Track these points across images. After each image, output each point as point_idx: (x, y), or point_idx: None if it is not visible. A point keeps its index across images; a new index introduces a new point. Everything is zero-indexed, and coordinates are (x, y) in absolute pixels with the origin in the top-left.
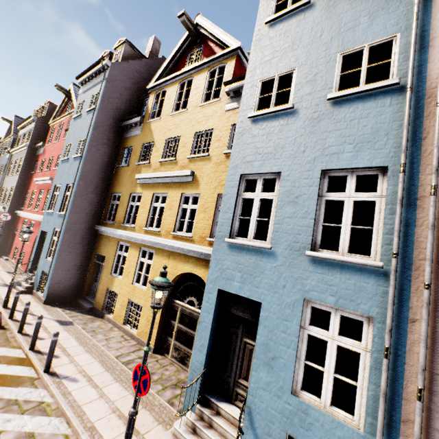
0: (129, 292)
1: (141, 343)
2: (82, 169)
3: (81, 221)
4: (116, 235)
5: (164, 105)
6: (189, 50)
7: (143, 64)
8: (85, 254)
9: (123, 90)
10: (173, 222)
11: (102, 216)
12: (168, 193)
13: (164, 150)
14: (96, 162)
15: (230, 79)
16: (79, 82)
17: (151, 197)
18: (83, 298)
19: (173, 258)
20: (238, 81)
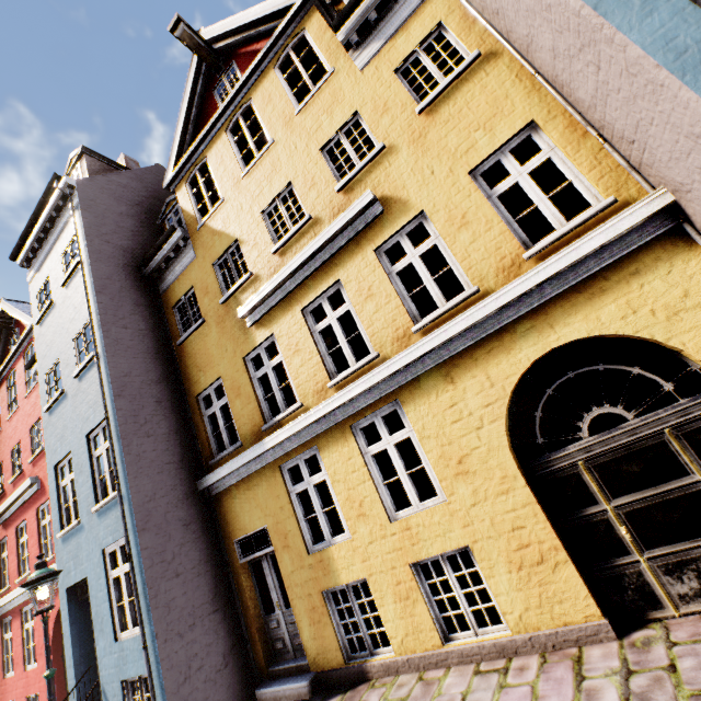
0: (397, 548)
1: (553, 643)
2: (110, 374)
3: (162, 487)
4: (265, 459)
5: (219, 178)
6: (210, 90)
7: (131, 176)
8: (210, 563)
9: (118, 218)
10: (398, 311)
11: (201, 455)
12: (340, 279)
13: (269, 232)
14: (132, 353)
15: (329, 35)
16: (21, 262)
17: (301, 320)
18: (264, 678)
19: (466, 369)
20: (358, 3)
